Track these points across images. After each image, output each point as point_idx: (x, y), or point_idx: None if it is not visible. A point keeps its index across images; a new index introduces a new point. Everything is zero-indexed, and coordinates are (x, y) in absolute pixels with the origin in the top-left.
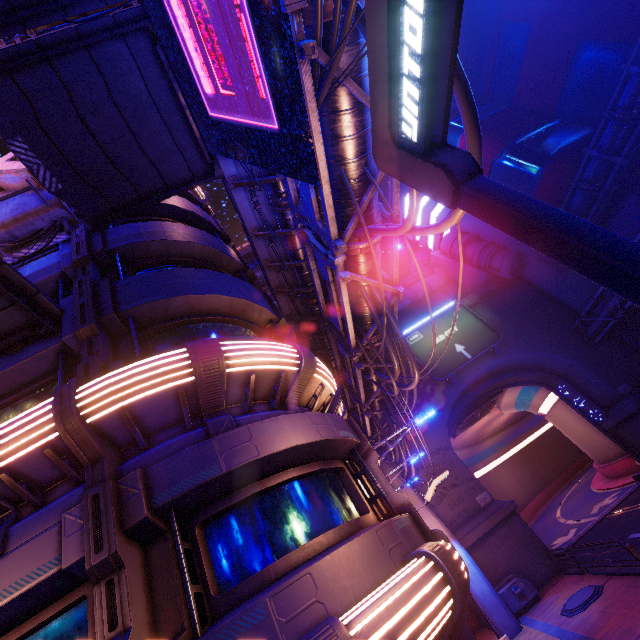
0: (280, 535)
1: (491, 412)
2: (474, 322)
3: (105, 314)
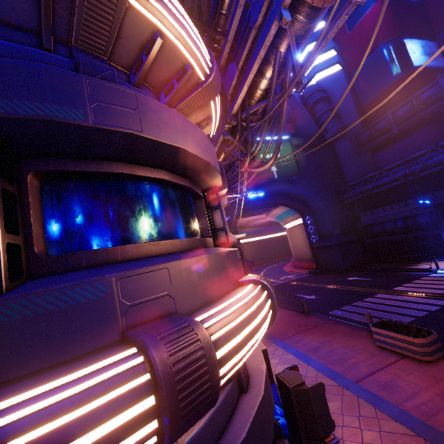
0: (135, 224)
1: (261, 215)
2: (291, 157)
3: None
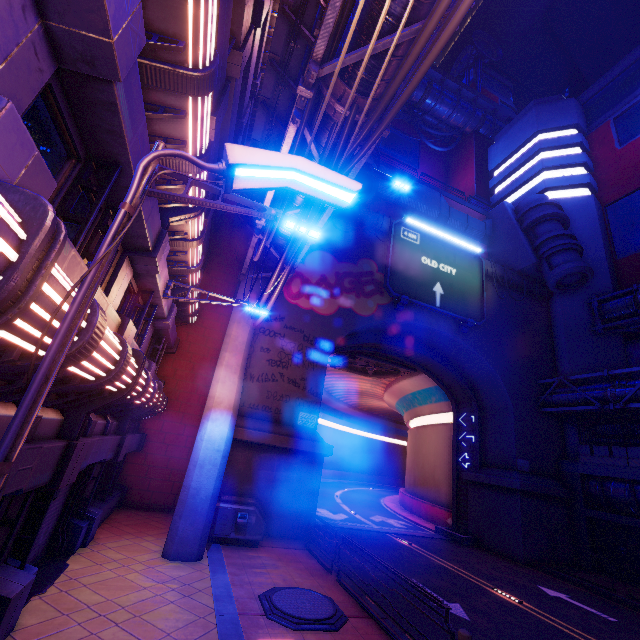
0: None
1: (377, 386)
2: (475, 286)
3: None
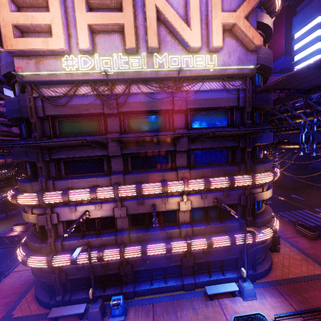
0: (259, 207)
1: None
2: None
3: (253, 144)
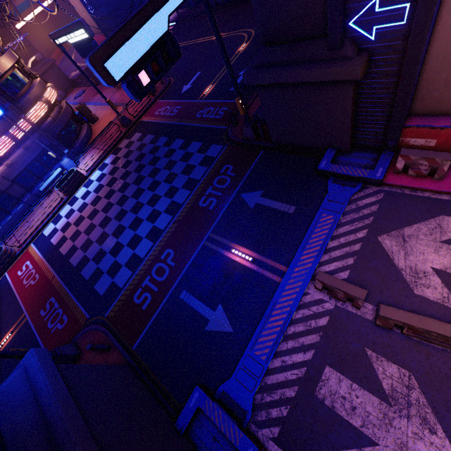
0: (18, 85)
1: None
2: None
3: None
